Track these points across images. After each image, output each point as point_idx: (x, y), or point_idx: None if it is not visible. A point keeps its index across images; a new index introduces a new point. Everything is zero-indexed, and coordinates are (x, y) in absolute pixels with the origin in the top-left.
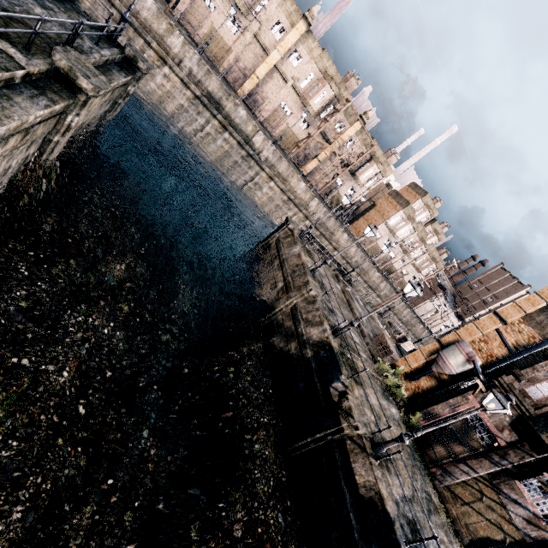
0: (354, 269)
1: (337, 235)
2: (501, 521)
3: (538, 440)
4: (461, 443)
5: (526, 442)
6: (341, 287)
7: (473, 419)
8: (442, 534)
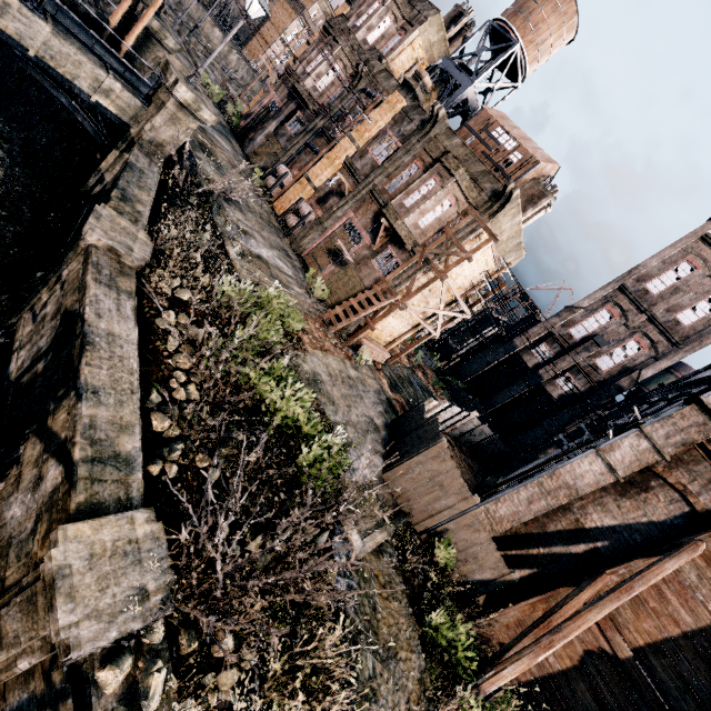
0: (198, 24)
1: (206, 28)
2: (277, 151)
3: (296, 92)
4: (263, 123)
5: (291, 97)
6: (182, 40)
7: (272, 106)
8: (227, 143)
